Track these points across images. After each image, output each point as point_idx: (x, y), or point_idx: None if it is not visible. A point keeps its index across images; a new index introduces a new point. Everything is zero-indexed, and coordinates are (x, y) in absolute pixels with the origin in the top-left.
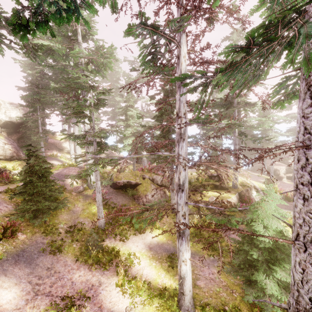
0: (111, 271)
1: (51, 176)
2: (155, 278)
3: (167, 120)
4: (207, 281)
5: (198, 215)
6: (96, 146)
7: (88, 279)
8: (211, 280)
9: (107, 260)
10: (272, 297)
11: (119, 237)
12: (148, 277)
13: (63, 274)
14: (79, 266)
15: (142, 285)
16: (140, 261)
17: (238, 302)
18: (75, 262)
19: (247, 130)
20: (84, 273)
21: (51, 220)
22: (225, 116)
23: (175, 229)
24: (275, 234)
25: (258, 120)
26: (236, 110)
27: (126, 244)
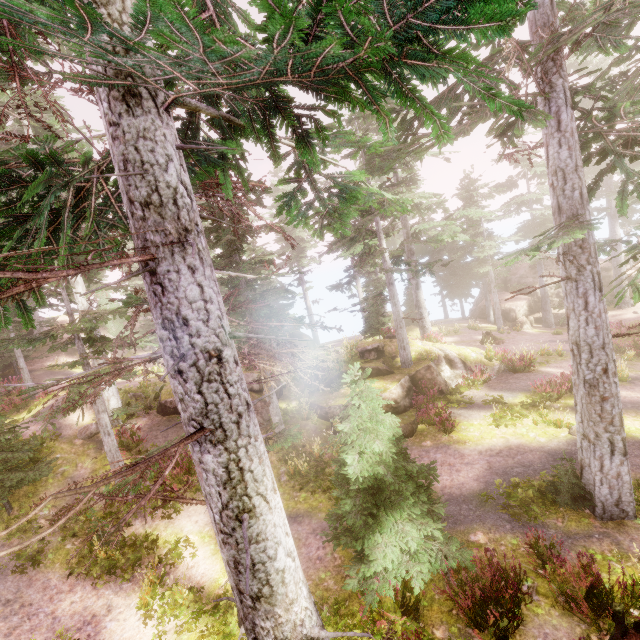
0: (136, 581)
1: (2, 422)
2: (217, 577)
3: (226, 269)
4: (310, 564)
5: (318, 438)
6: (83, 348)
7: (89, 606)
8: (317, 561)
9: (131, 562)
10: (388, 572)
11: (162, 512)
12: (206, 577)
13: (38, 607)
14: (74, 584)
15: (182, 597)
16: (196, 550)
17: (350, 591)
18: (67, 578)
19: (448, 242)
20: (81, 596)
21: (23, 505)
22: (360, 234)
23: (278, 473)
24: (379, 460)
25: (441, 225)
26: (378, 218)
27: (174, 524)
